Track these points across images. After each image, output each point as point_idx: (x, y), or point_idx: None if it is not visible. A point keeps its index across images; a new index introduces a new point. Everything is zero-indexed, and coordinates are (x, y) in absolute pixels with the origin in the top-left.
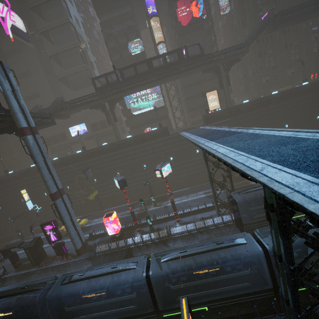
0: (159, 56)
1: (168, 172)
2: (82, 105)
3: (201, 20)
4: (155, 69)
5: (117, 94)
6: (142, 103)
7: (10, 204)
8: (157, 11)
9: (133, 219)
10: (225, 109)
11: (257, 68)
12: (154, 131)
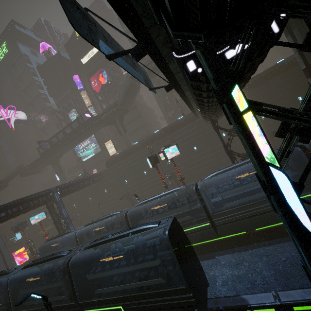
0: (67, 126)
1: (40, 219)
2: (38, 165)
3: (107, 84)
4: (67, 134)
5: (55, 154)
6: (87, 152)
7: (12, 235)
8: (84, 86)
9: (31, 253)
10: (118, 154)
11: (161, 106)
12: (77, 178)
